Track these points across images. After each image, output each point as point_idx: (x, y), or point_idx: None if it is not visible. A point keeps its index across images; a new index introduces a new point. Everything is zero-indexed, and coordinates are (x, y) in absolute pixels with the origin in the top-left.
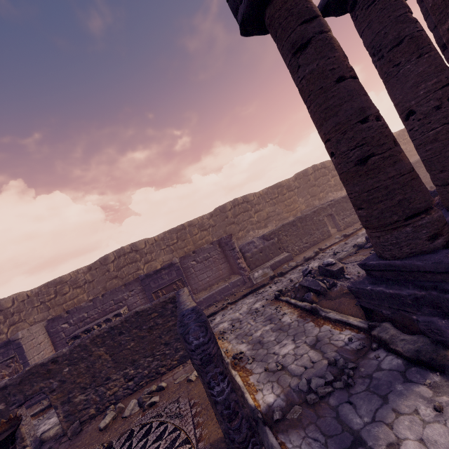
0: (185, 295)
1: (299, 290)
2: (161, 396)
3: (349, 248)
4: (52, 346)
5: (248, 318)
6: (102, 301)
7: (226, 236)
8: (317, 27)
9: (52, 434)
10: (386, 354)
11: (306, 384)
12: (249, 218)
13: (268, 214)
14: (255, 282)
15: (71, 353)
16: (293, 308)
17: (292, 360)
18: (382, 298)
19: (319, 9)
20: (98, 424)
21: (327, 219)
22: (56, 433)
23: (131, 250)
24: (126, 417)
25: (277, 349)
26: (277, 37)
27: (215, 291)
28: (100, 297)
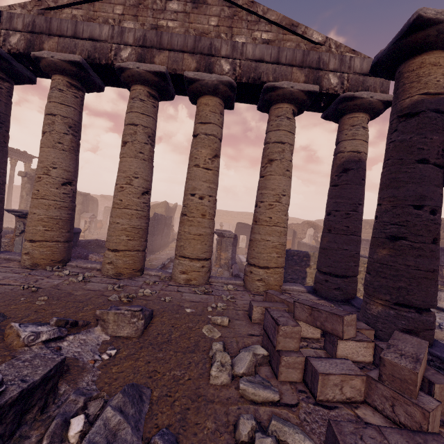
0: None
1: None
2: None
3: None
4: None
5: None
6: None
7: None
8: (334, 151)
9: None
10: None
11: None
12: None
13: None
14: None
15: None
16: None
17: None
18: None
19: None
20: None
21: None
22: None
23: None
24: None
25: None
26: None
27: None
28: None
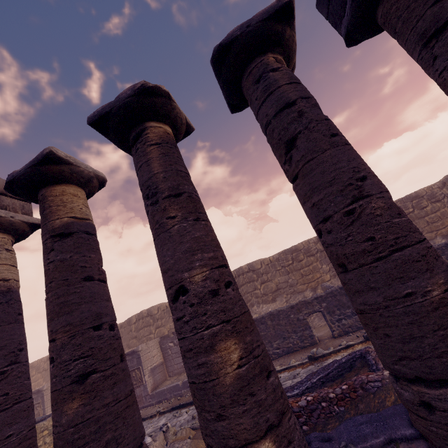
0: None
1: None
2: None
3: None
4: None
5: None
6: None
7: None
8: None
9: None
10: None
11: None
12: (254, 290)
13: (278, 285)
14: None
15: None
16: None
17: None
18: None
19: None
20: None
21: None
22: None
23: (147, 314)
24: None
25: None
26: None
27: (167, 387)
28: None
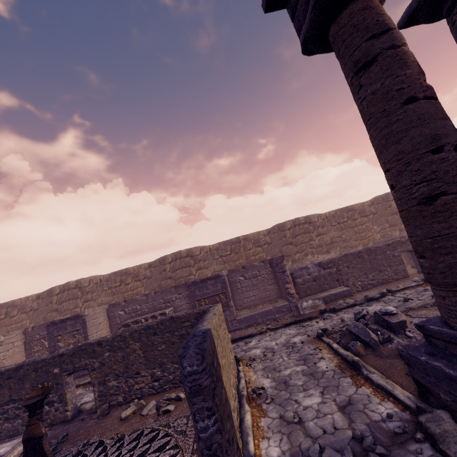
0: (212, 312)
1: (345, 334)
2: (176, 406)
3: (427, 296)
4: (109, 328)
5: (282, 350)
6: (153, 297)
7: (277, 257)
8: (387, 42)
9: (88, 407)
10: (433, 453)
11: (317, 452)
12: (309, 240)
13: (332, 239)
14: (302, 312)
15: (113, 340)
16: (334, 354)
17: (313, 416)
18: (440, 377)
19: (404, 18)
20: (122, 412)
21: (407, 256)
22: (91, 408)
23: (187, 254)
24: (143, 416)
25: (300, 397)
26: (339, 55)
27: (257, 312)
28: (153, 293)
